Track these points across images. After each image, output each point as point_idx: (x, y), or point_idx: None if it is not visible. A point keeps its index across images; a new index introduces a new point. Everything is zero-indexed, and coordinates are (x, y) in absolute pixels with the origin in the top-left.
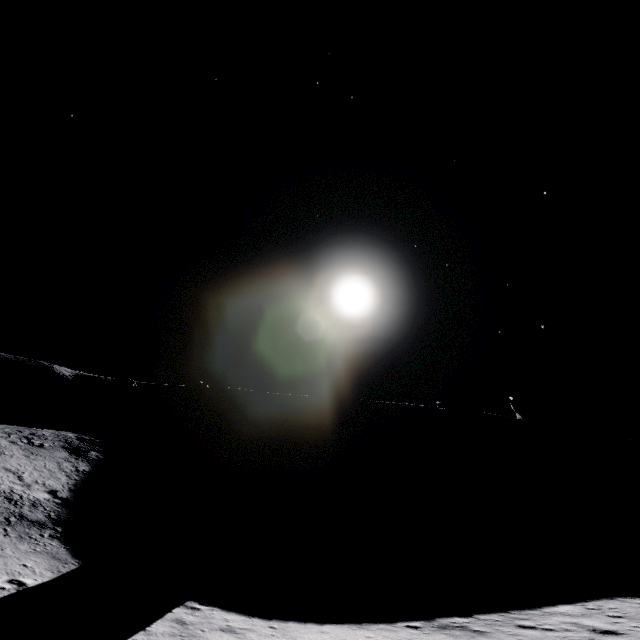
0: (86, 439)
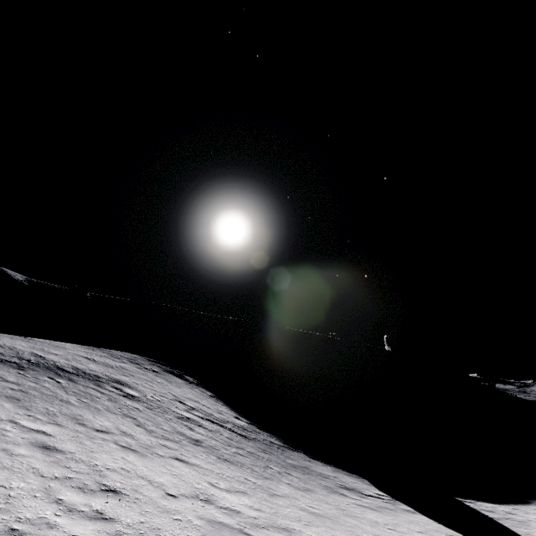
0: (155, 361)
